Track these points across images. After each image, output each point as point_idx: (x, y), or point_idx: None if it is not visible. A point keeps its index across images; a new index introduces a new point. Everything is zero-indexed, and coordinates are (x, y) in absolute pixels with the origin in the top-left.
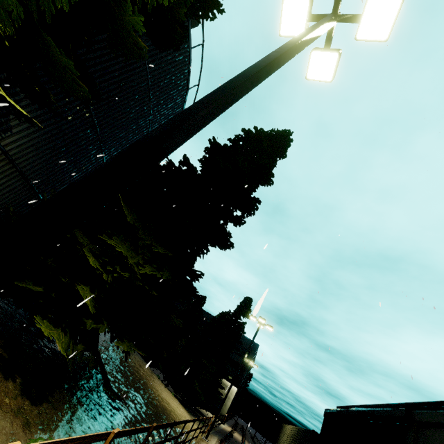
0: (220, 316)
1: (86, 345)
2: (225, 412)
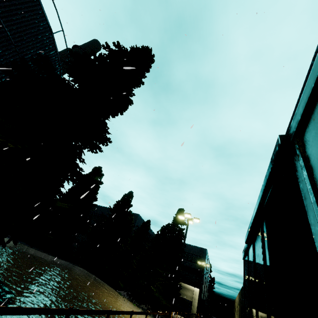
0: (162, 229)
1: None
2: (194, 312)
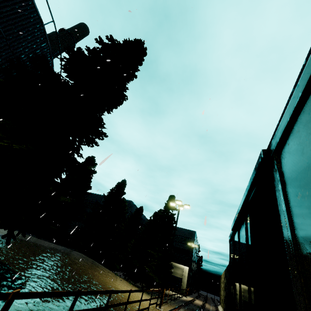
0: (155, 215)
1: None
2: (184, 288)
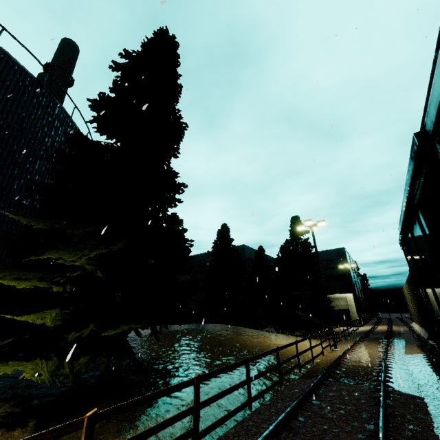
0: (282, 250)
1: (92, 355)
2: (356, 318)
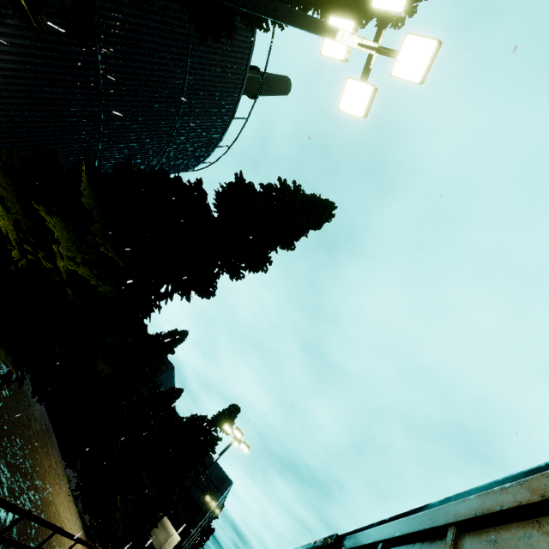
0: (191, 419)
1: None
2: None
